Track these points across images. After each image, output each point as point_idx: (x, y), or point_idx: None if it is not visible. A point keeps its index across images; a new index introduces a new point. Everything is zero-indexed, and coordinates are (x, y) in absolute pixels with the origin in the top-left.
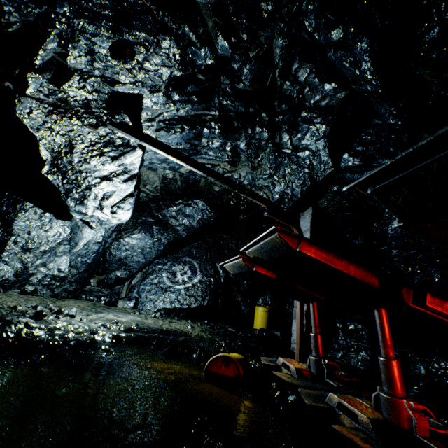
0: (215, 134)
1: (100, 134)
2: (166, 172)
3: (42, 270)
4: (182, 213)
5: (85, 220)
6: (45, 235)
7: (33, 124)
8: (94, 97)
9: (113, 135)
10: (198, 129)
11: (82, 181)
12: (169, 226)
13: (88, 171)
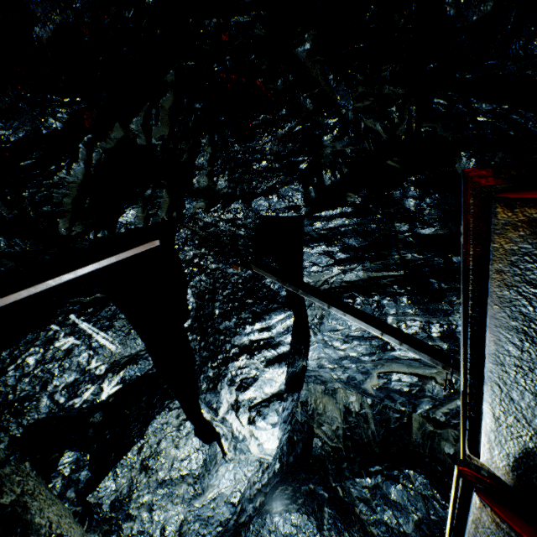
0: (404, 305)
1: (244, 277)
2: (350, 399)
3: (144, 516)
4: (381, 495)
5: (218, 434)
6: (173, 454)
7: (186, 257)
8: (241, 233)
9: (257, 281)
10: (376, 299)
11: (219, 348)
12: (355, 518)
13: (227, 332)
